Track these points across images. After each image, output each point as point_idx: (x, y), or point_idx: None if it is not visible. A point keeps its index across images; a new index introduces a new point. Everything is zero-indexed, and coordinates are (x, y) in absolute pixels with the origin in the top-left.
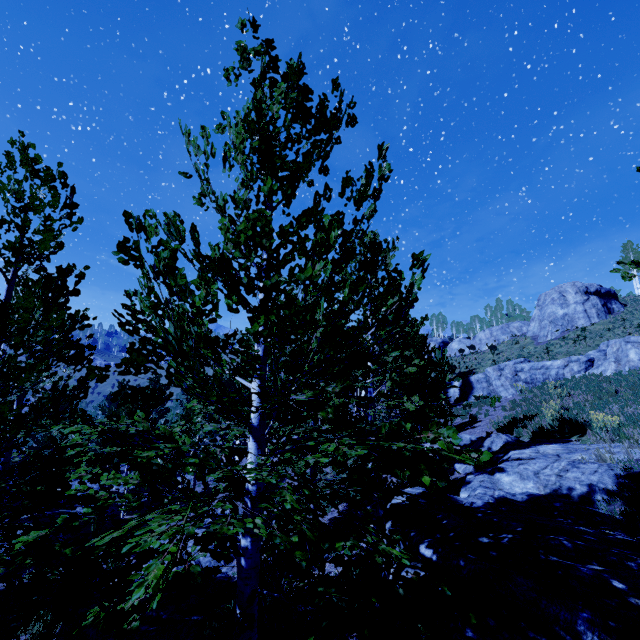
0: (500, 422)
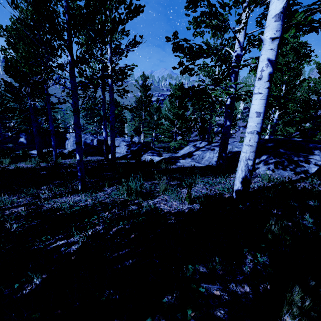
0: None
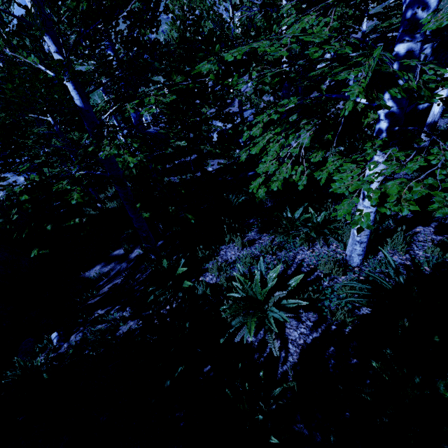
0: (367, 30)
